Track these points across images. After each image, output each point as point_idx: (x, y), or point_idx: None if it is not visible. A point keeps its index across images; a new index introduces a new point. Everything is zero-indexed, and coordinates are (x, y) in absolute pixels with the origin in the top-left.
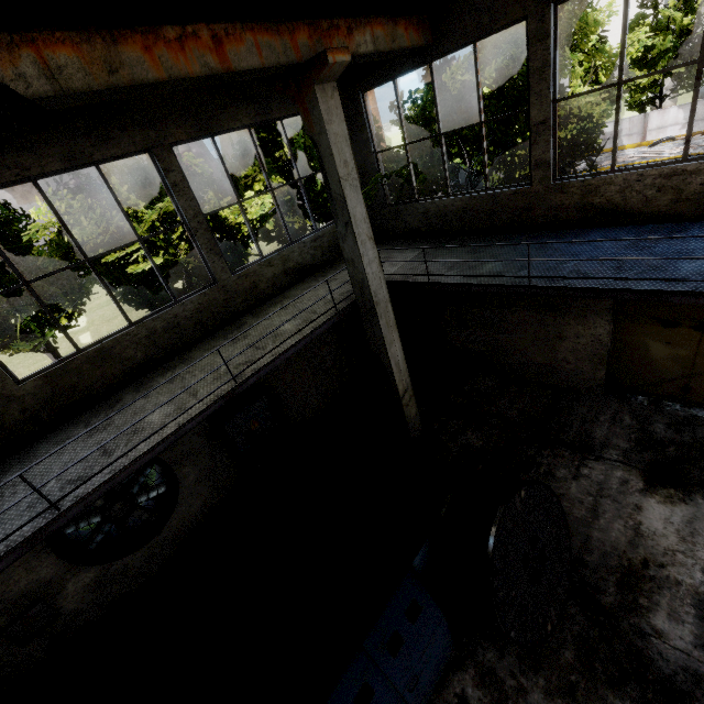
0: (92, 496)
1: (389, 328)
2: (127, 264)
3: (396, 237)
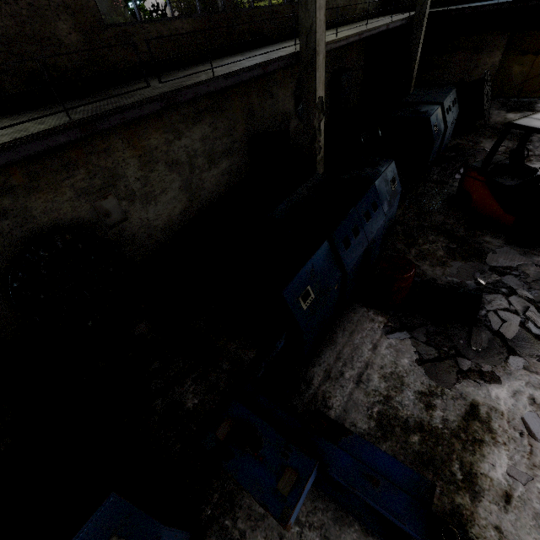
0: (367, 34)
1: (422, 35)
2: (244, 4)
3: (405, 10)
